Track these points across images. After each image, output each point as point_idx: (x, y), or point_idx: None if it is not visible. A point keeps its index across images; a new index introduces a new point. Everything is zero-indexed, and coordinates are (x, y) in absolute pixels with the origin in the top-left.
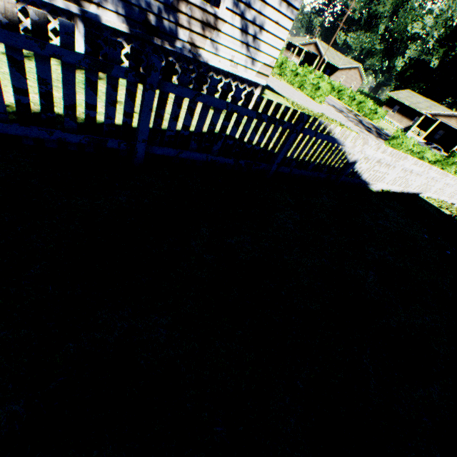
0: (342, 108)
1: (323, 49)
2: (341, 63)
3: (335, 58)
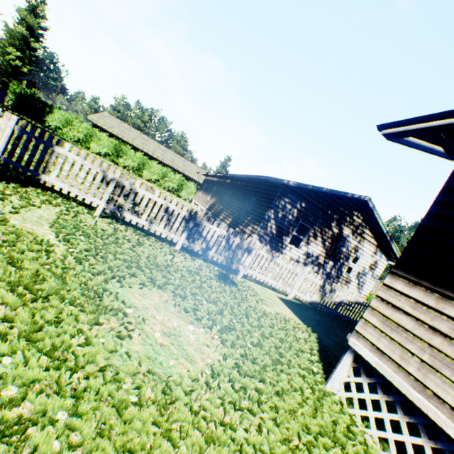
0: None
1: None
2: None
3: None
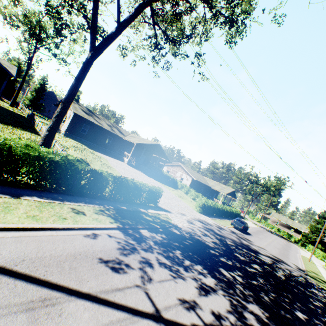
0: (284, 258)
1: None
2: None
3: None
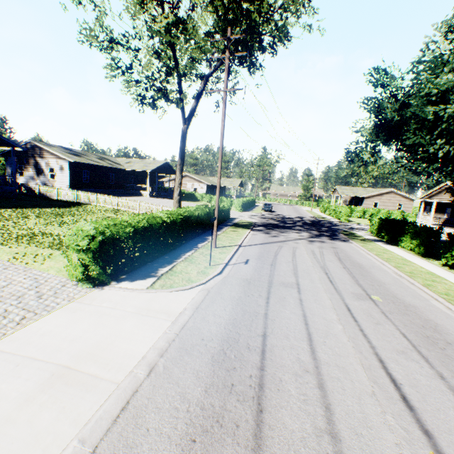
0: (302, 216)
1: (341, 190)
2: (367, 193)
3: (358, 192)
